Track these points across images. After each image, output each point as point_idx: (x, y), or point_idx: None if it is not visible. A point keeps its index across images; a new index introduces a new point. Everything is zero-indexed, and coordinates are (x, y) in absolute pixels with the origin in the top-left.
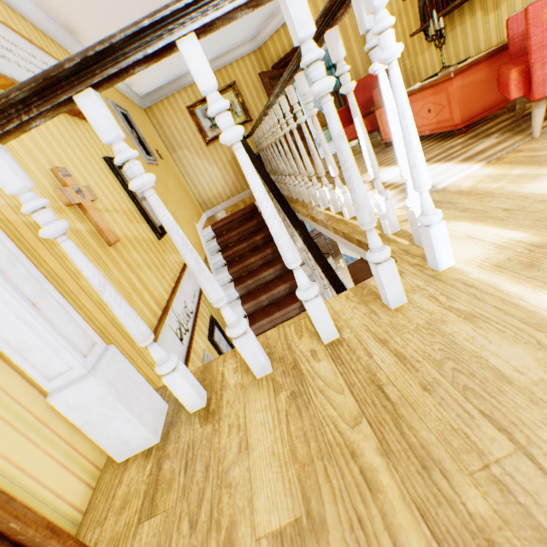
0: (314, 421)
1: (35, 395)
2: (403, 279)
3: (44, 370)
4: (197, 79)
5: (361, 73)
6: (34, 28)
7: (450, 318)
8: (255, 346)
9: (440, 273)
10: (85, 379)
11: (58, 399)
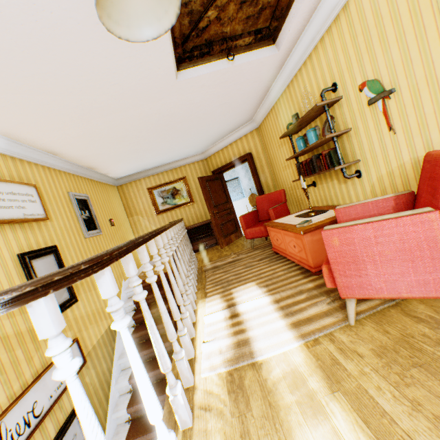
0: None
1: None
2: None
3: None
4: None
5: (271, 187)
6: (12, 159)
7: None
8: None
9: None
10: None
11: None
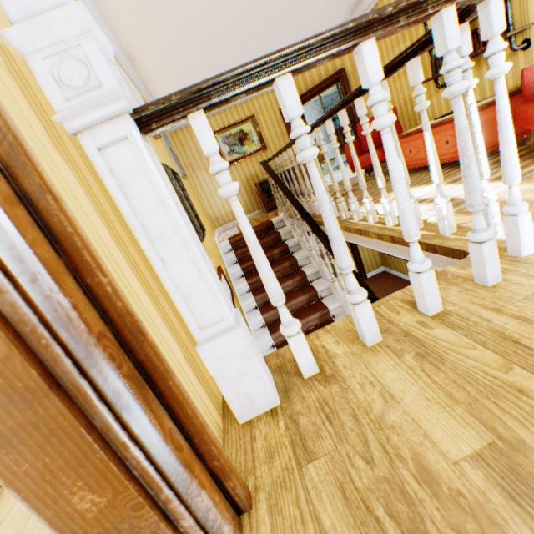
0: (457, 372)
1: (176, 347)
2: None
3: (200, 319)
4: (369, 74)
5: (370, 113)
6: None
7: None
8: (372, 313)
9: (524, 259)
10: (233, 330)
11: (205, 349)
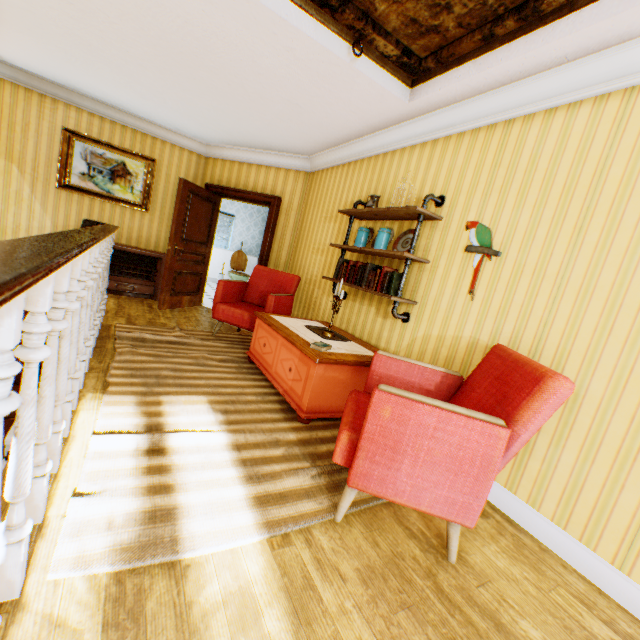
0: None
1: None
2: None
3: None
4: None
5: (283, 263)
6: None
7: None
8: None
9: None
10: None
11: None
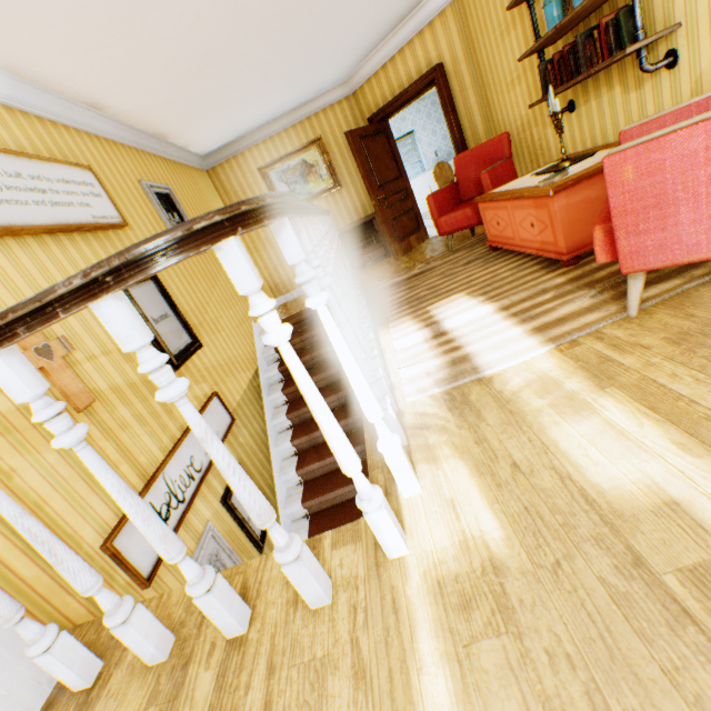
0: None
1: None
2: (353, 554)
3: None
4: (9, 393)
5: (481, 135)
6: (40, 121)
7: (345, 664)
8: (140, 635)
9: (387, 564)
10: None
11: None
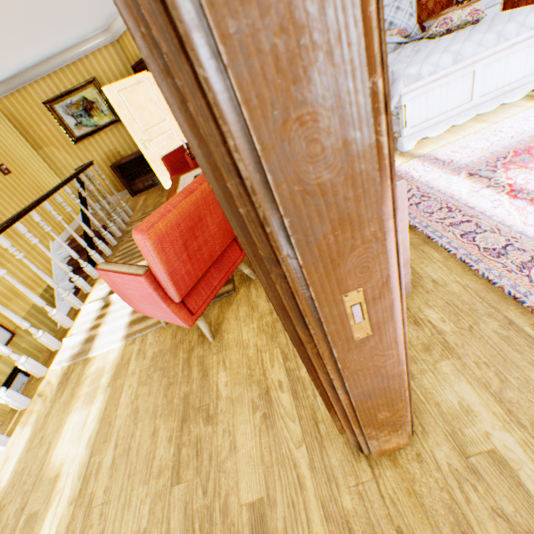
0: None
1: None
2: None
3: None
4: None
5: None
6: None
7: None
8: None
9: None
10: None
11: None
